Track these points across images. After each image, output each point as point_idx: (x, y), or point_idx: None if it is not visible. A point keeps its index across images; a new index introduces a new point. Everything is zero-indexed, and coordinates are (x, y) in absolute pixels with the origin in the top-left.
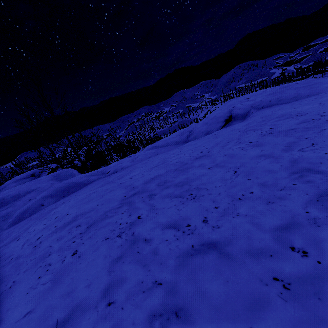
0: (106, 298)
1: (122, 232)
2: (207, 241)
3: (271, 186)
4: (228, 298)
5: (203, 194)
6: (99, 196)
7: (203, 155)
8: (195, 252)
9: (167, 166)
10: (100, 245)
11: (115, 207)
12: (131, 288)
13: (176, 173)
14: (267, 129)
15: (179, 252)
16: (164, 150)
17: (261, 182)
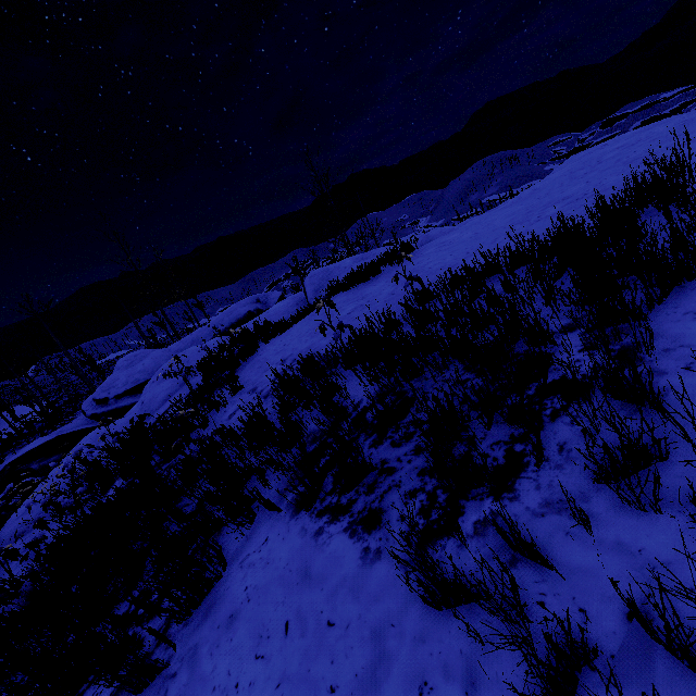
0: None
1: None
2: None
3: None
4: None
5: None
6: None
7: None
8: None
9: None
10: None
11: None
12: None
13: None
14: None
15: None
16: None
17: None
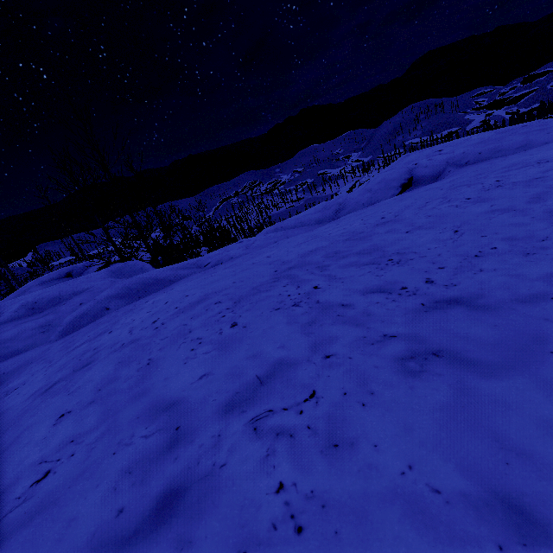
0: (319, 353)
1: (298, 302)
2: (442, 298)
3: (524, 239)
4: (505, 336)
5: (412, 258)
6: (226, 276)
7: (388, 220)
8: (430, 309)
9: (329, 238)
10: (270, 315)
11: (267, 282)
12: (351, 343)
13: (351, 243)
14: (491, 182)
15: (405, 311)
16: (298, 232)
17: (505, 236)
